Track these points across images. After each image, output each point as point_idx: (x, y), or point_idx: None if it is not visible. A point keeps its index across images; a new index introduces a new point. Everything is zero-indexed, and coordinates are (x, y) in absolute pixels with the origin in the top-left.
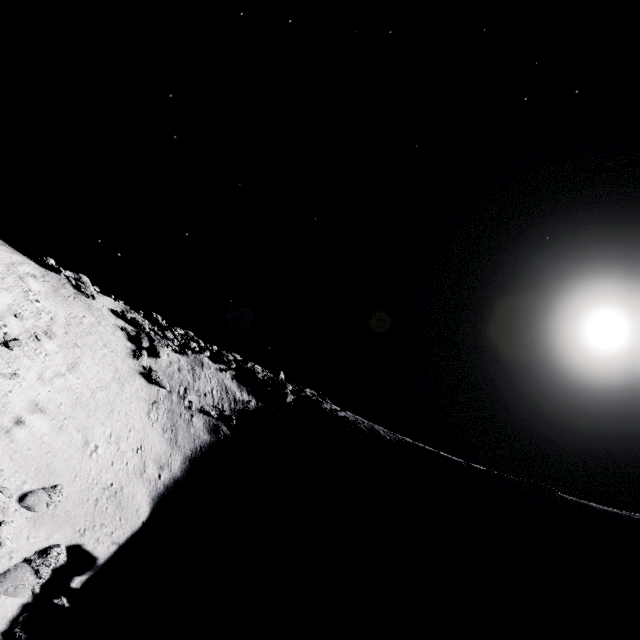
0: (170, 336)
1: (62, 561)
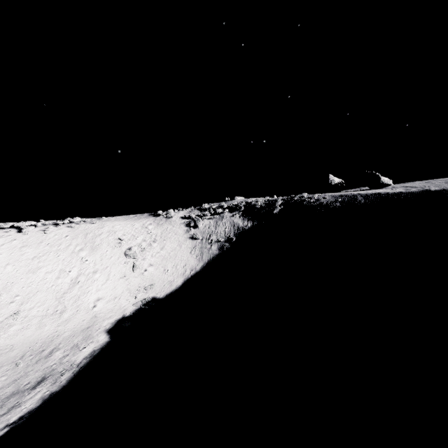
0: (206, 213)
1: (149, 300)
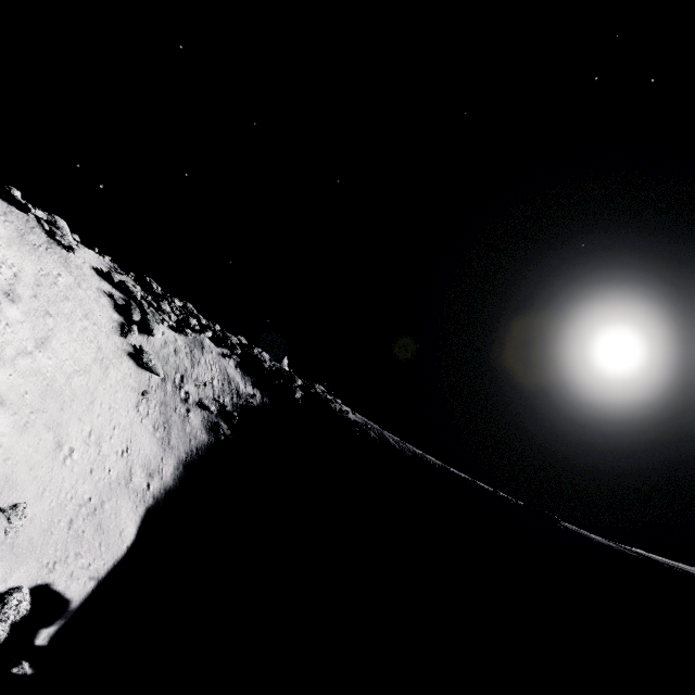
0: (166, 309)
1: (24, 611)
